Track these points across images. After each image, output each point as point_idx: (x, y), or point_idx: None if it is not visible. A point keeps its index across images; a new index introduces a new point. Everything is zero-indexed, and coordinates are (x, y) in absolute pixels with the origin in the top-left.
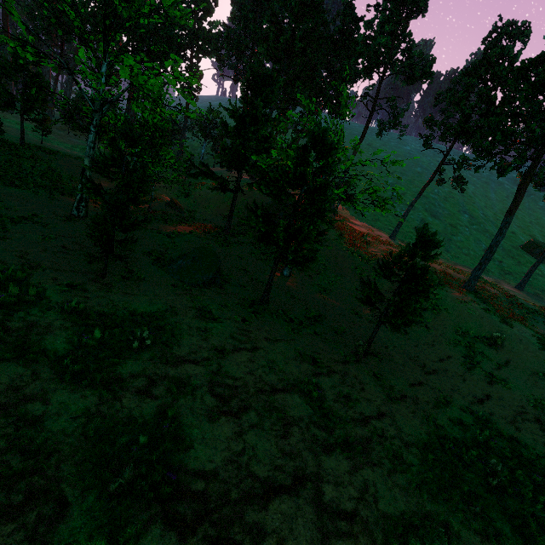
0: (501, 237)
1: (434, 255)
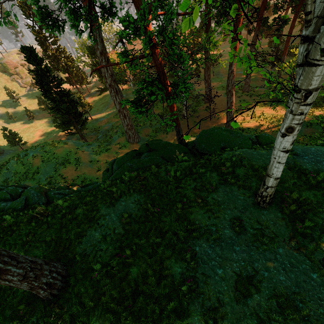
0: None
1: None
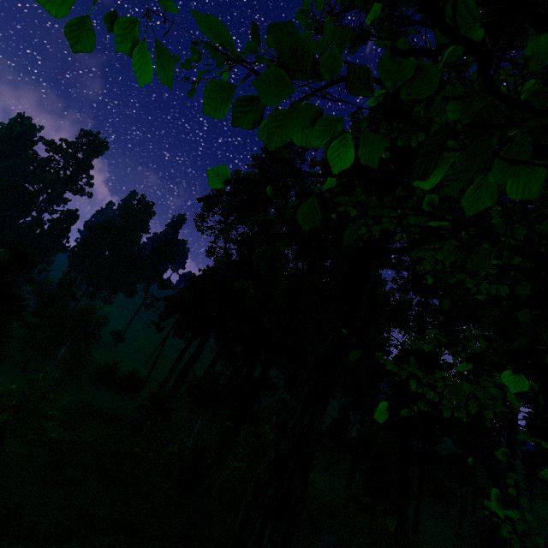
0: (158, 356)
1: (89, 351)
